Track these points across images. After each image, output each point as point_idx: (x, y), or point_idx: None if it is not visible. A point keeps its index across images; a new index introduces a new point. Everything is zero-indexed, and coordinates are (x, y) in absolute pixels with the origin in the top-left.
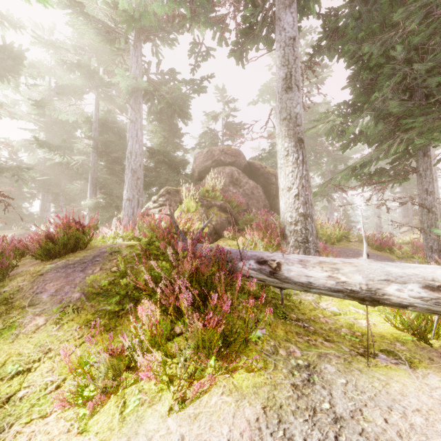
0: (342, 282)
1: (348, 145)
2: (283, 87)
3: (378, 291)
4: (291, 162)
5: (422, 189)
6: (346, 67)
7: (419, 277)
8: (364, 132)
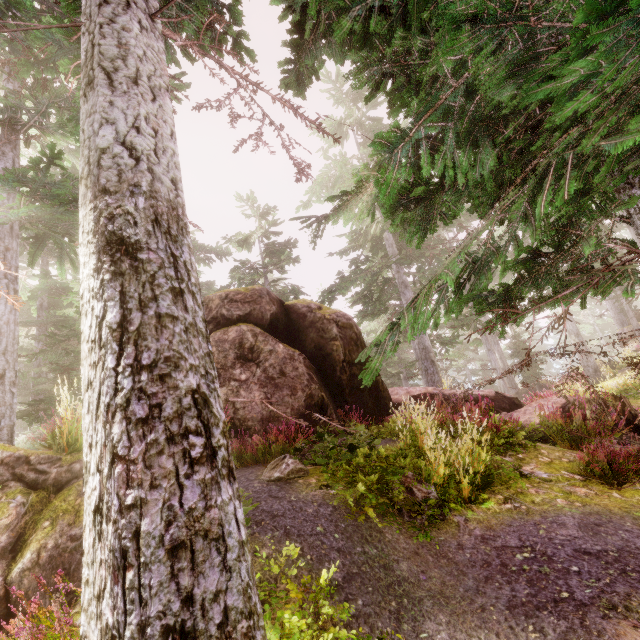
0: None
1: (425, 227)
2: (82, 91)
3: None
4: (87, 341)
5: None
6: (311, 7)
7: None
8: (446, 180)
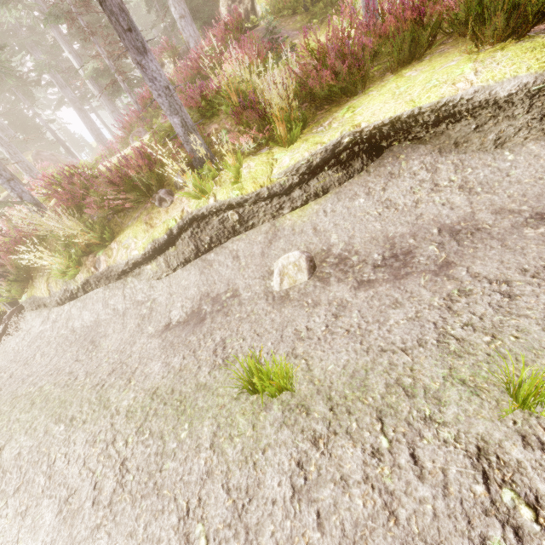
0: None
1: None
2: None
3: None
4: None
5: None
6: None
7: None
8: None
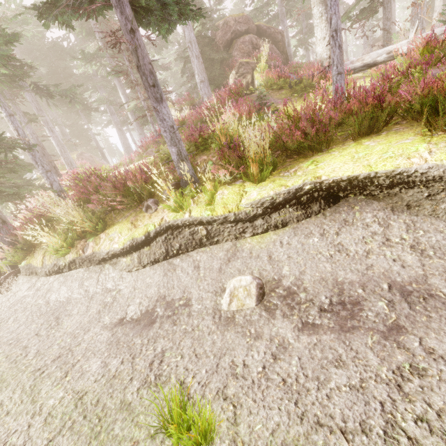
0: (365, 62)
1: None
2: None
3: (375, 61)
4: (324, 20)
5: (385, 18)
6: None
7: (385, 52)
8: None
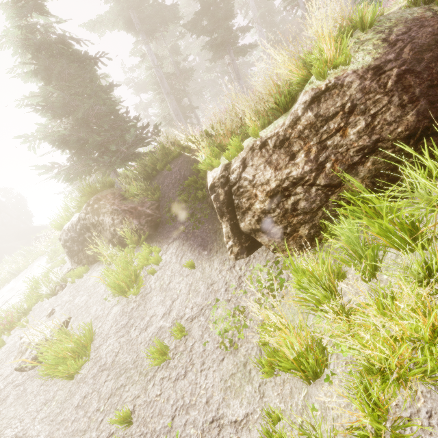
0: None
1: None
2: None
3: None
4: None
5: None
6: None
7: None
8: None
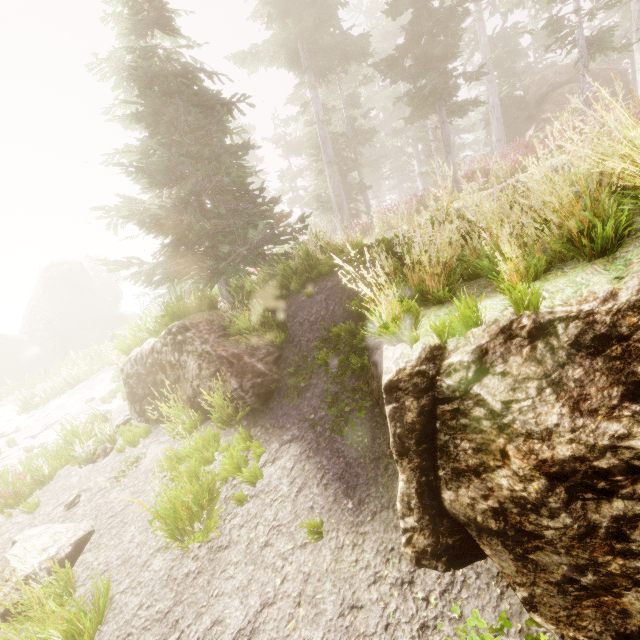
0: None
1: None
2: (638, 17)
3: None
4: None
5: None
6: None
7: None
8: None
